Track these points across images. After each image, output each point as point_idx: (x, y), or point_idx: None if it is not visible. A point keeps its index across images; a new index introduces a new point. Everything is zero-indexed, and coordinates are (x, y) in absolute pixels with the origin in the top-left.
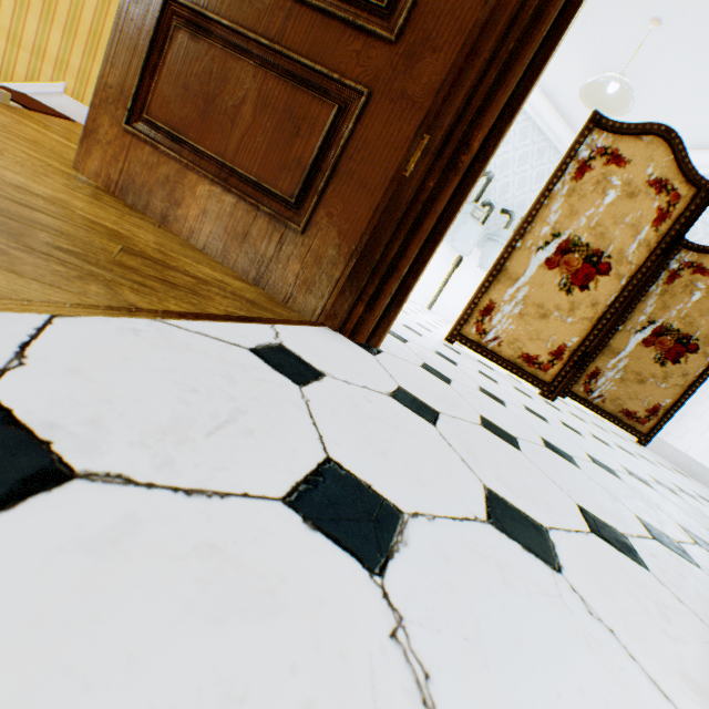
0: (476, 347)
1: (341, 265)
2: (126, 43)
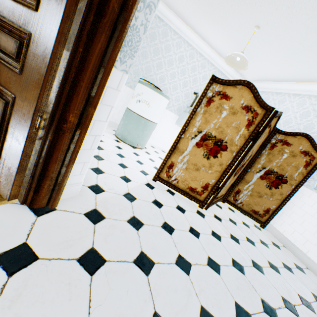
0: (167, 183)
1: (14, 175)
2: None
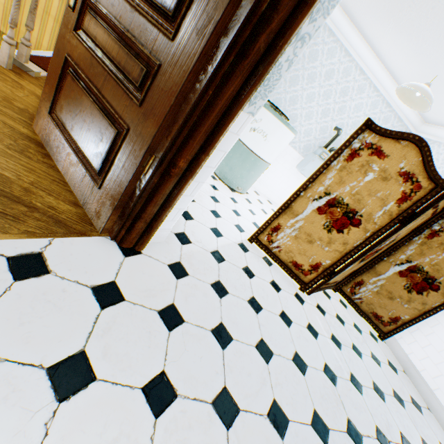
0: (265, 249)
1: (111, 210)
2: (53, 74)
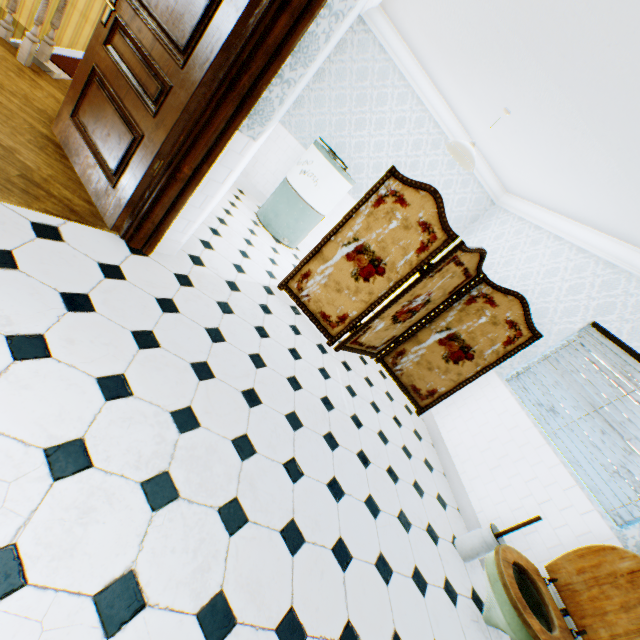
0: (295, 297)
1: (123, 208)
2: (80, 80)
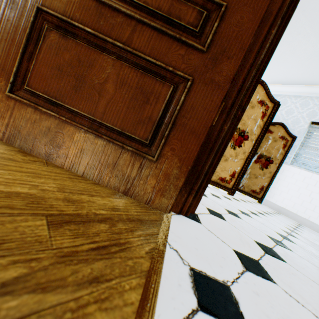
0: None
1: (182, 178)
2: (4, 35)
